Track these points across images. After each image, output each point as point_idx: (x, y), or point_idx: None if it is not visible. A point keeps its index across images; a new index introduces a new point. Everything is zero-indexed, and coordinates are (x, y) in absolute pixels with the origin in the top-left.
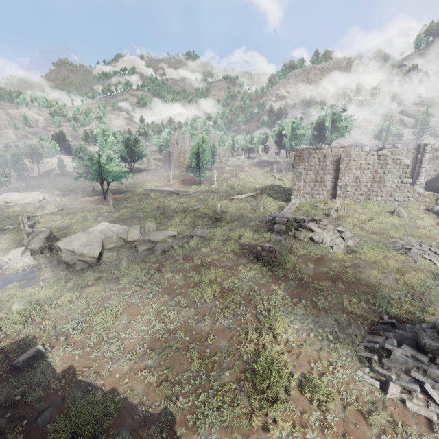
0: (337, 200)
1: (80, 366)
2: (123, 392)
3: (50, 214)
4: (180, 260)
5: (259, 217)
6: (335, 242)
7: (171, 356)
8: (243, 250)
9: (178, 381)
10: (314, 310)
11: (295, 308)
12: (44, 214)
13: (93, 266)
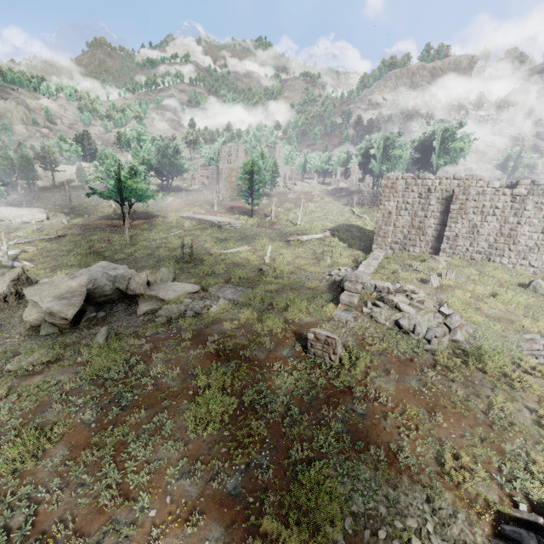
0: (441, 258)
1: None
2: None
3: (47, 241)
4: (185, 342)
5: (323, 274)
6: (436, 333)
7: None
8: (288, 331)
9: None
10: (390, 472)
11: (356, 463)
12: (38, 240)
13: (65, 332)
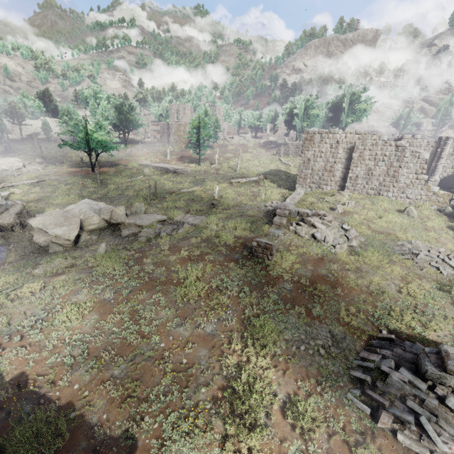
0: (346, 193)
1: (34, 373)
2: (80, 408)
3: (29, 185)
4: (165, 251)
5: (259, 206)
6: (339, 241)
7: (141, 365)
8: (237, 243)
9: (146, 397)
10: (308, 319)
11: (287, 315)
12: (22, 184)
13: (69, 250)
